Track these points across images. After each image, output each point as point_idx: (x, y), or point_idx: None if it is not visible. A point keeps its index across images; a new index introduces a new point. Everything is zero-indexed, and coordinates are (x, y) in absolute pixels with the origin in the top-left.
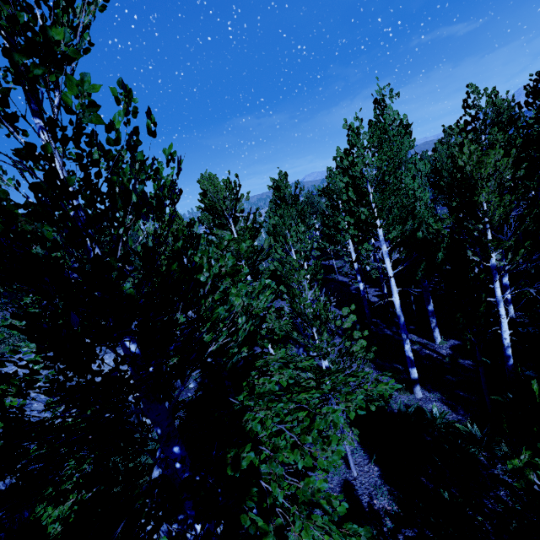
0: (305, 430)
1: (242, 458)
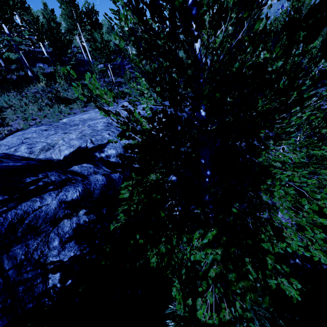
0: (314, 191)
1: (274, 191)
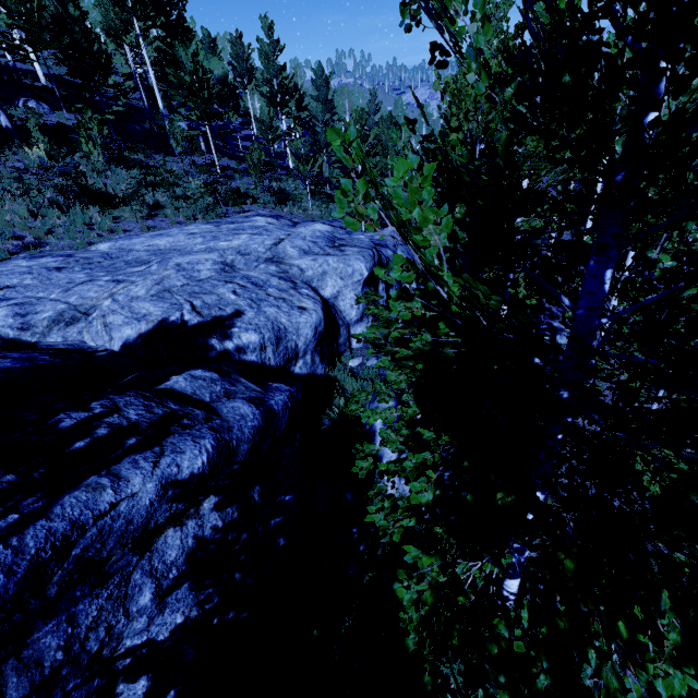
0: None
1: None
